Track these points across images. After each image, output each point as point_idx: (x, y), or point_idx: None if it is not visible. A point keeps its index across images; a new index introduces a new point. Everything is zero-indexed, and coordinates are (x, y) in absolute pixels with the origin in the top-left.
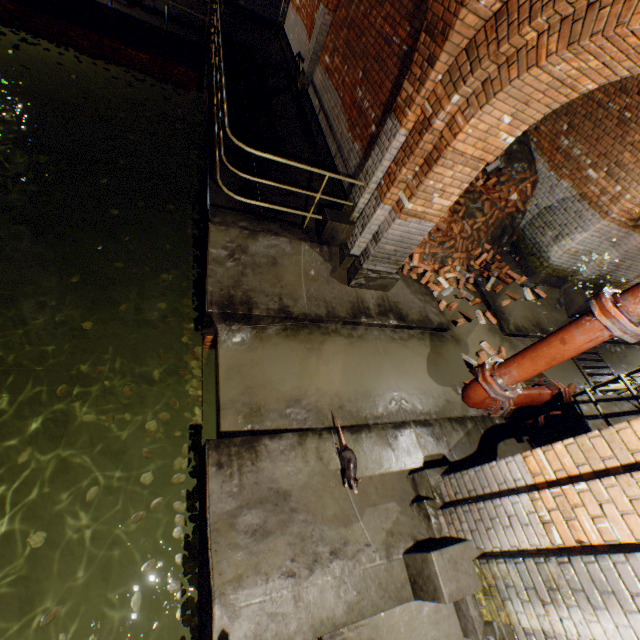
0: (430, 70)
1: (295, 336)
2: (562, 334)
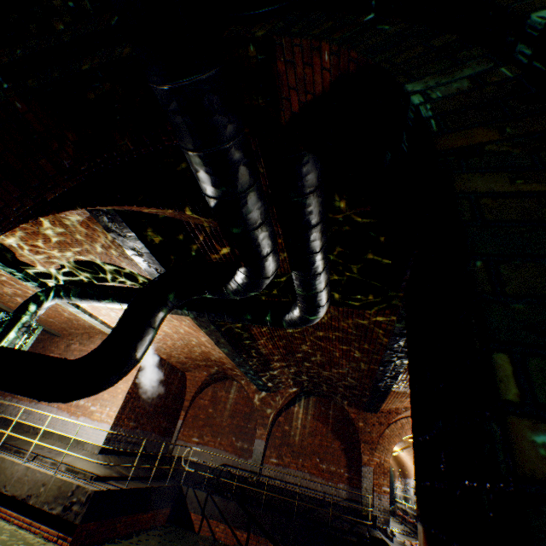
0: (373, 450)
1: None
2: None
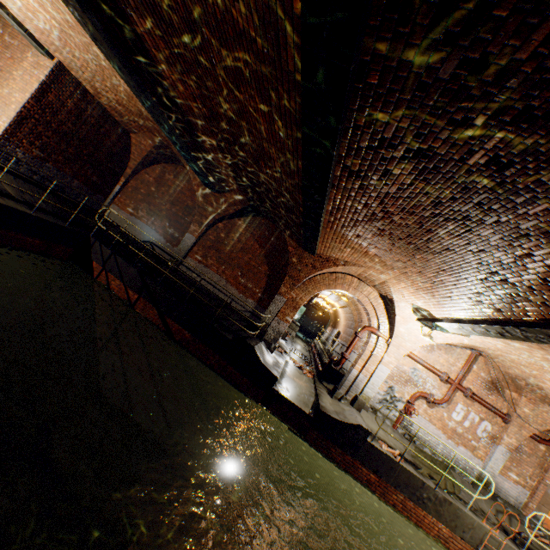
0: (294, 287)
1: (284, 377)
2: (354, 341)
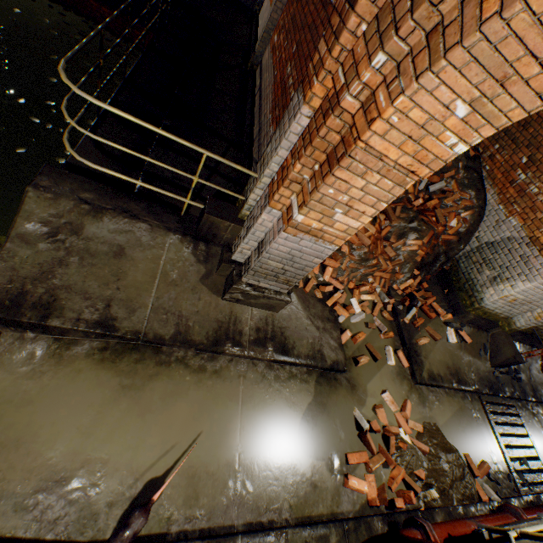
0: (350, 12)
1: (114, 362)
2: None
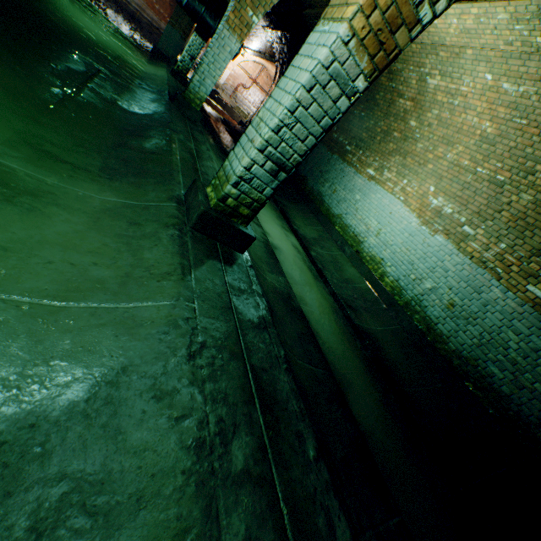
0: None
1: None
2: None
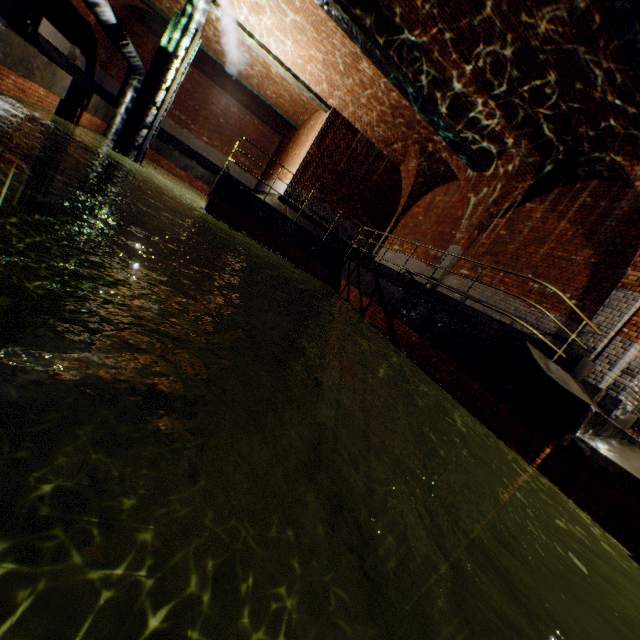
0: None
1: (636, 451)
2: None
